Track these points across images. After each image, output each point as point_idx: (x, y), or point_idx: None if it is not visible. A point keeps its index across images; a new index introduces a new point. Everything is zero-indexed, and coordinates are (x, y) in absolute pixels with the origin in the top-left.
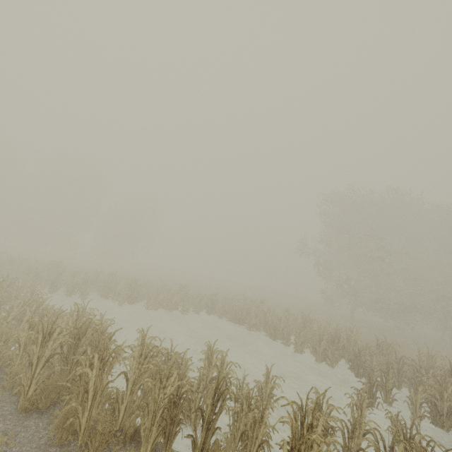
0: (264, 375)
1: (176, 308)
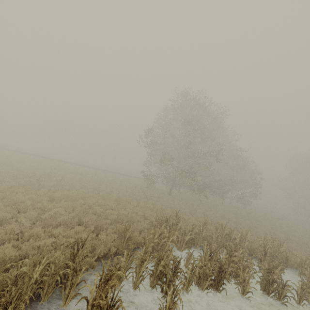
0: None
1: None
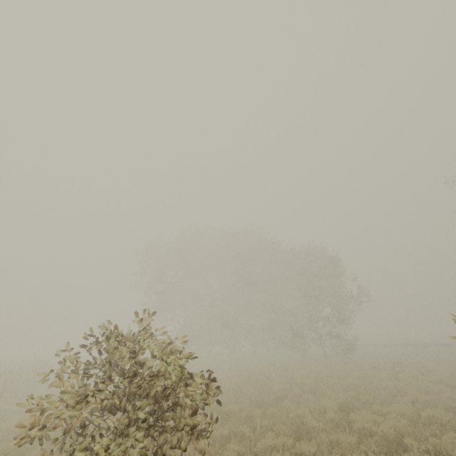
0: None
1: None
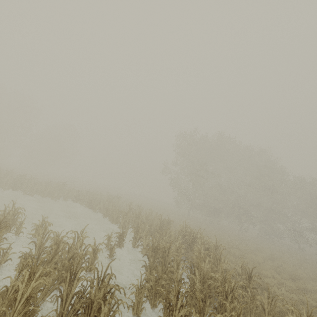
0: (39, 221)
1: (50, 196)
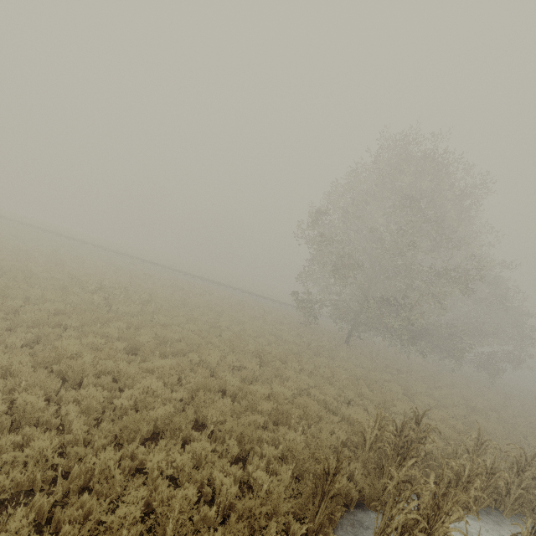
0: None
1: None
